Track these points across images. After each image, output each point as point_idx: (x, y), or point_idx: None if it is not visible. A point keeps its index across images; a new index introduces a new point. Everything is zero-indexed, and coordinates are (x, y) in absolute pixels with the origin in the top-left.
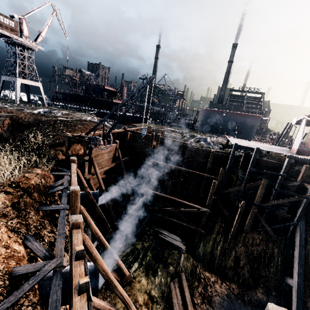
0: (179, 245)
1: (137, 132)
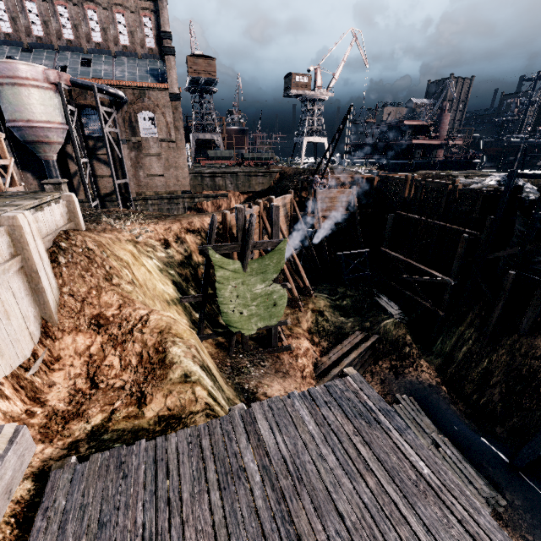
0: (392, 312)
1: (390, 176)
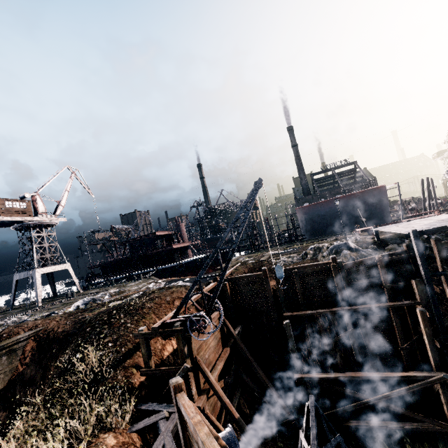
0: None
1: (238, 277)
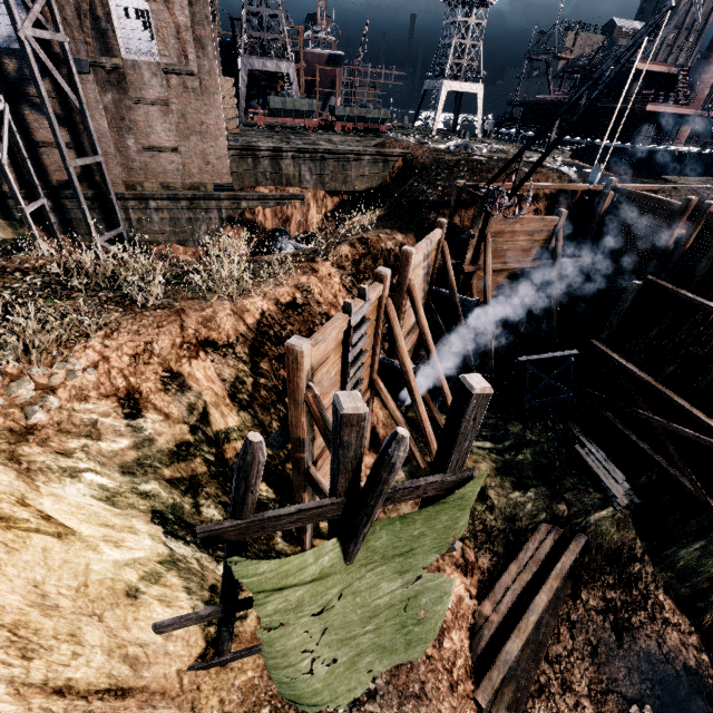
0: (614, 489)
1: (641, 194)
